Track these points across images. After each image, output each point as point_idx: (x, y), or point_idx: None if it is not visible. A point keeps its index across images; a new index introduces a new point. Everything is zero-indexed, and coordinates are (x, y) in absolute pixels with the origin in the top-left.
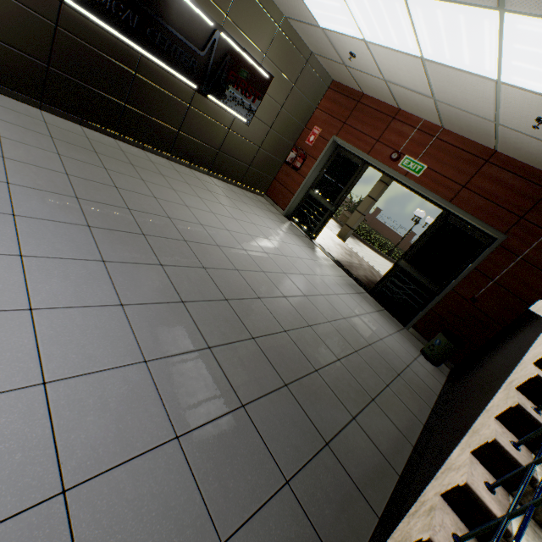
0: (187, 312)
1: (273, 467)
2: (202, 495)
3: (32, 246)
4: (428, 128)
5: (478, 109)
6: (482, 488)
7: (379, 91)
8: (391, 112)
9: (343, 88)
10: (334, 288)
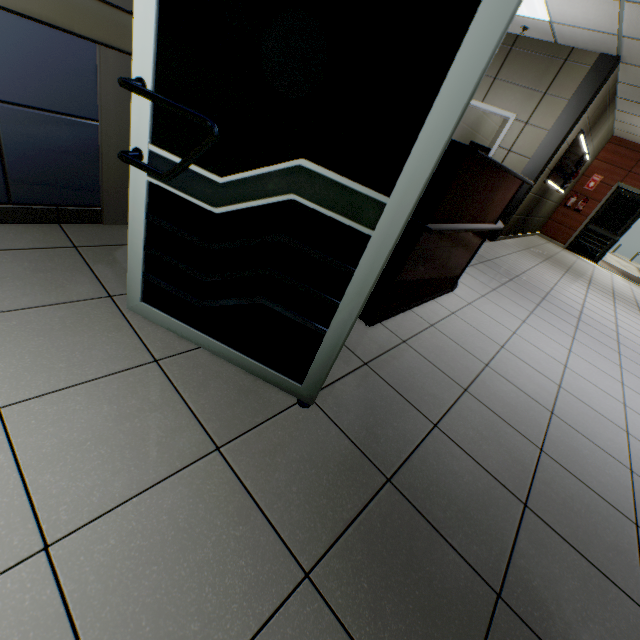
0: None
1: None
2: None
3: None
4: None
5: None
6: None
7: None
8: None
9: (625, 142)
10: None
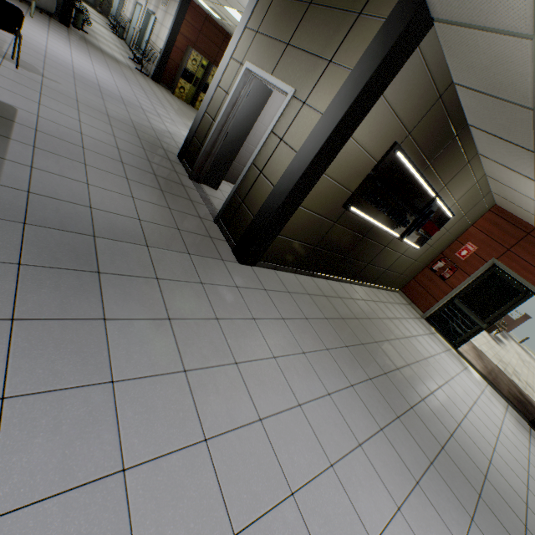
0: None
1: None
2: None
3: (452, 528)
4: None
5: None
6: None
7: None
8: None
9: (508, 215)
10: (520, 438)
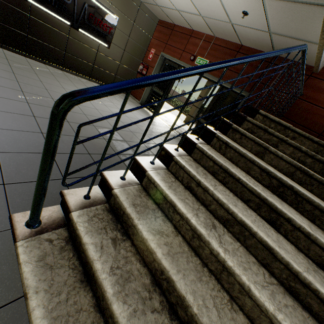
0: (35, 120)
1: (57, 173)
2: (2, 170)
3: None
4: (208, 38)
5: (220, 16)
6: (145, 161)
7: (180, 20)
8: (189, 32)
9: (164, 23)
10: (157, 133)
